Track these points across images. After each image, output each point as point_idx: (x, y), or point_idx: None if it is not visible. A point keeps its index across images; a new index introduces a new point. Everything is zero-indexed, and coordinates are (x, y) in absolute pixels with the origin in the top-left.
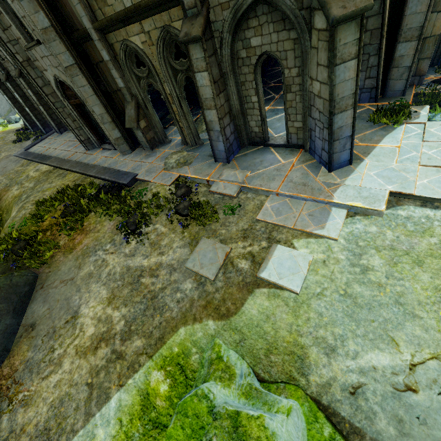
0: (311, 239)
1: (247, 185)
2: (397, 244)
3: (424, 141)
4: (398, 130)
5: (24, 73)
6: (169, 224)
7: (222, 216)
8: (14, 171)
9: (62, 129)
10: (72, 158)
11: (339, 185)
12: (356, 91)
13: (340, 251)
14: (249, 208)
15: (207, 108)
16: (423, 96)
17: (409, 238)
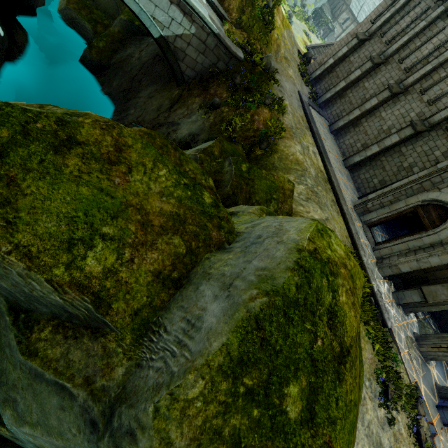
0: None
1: None
2: None
3: None
4: None
5: (445, 165)
6: (407, 433)
7: None
8: (298, 116)
9: (336, 132)
10: (344, 196)
11: None
12: None
13: None
14: None
15: None
16: None
17: None
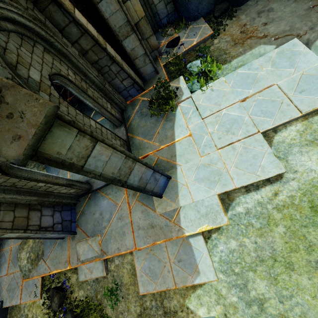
0: (198, 291)
1: (107, 256)
2: (262, 252)
3: (203, 118)
4: (178, 115)
5: None
6: None
7: (110, 307)
8: None
9: None
10: None
11: (178, 211)
12: (126, 155)
13: (228, 292)
14: (126, 280)
15: (0, 235)
16: (170, 64)
17: (264, 239)
